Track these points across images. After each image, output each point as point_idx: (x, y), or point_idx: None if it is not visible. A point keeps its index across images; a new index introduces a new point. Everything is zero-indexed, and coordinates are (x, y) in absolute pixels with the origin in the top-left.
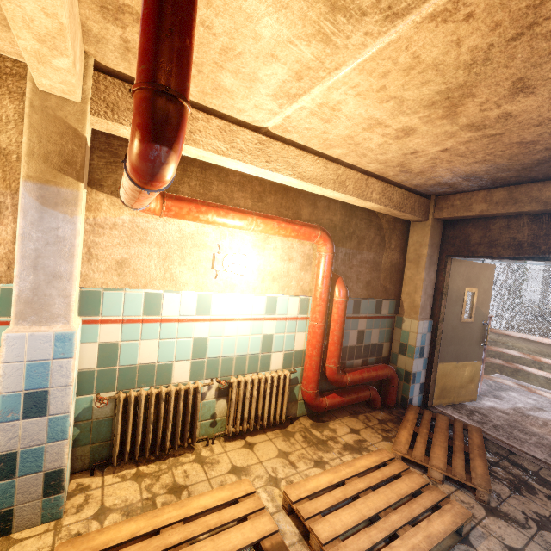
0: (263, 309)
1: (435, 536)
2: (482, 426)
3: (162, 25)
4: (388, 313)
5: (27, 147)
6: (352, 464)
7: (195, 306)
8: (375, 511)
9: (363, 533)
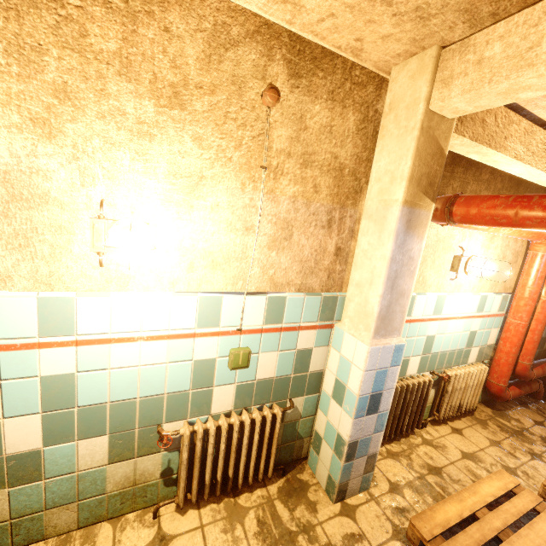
0: (475, 307)
1: None
2: None
3: None
4: None
5: (410, 172)
6: None
7: (434, 306)
8: None
9: None
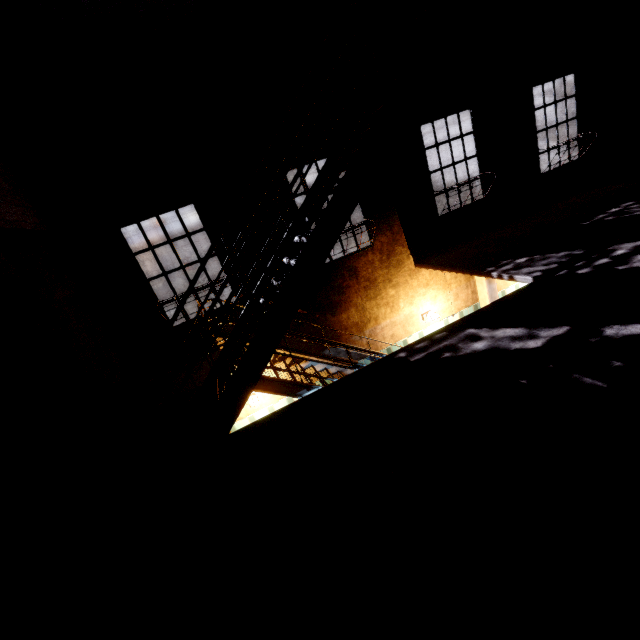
0: None
1: None
2: None
3: None
4: None
5: None
6: None
7: (514, 289)
8: None
9: None
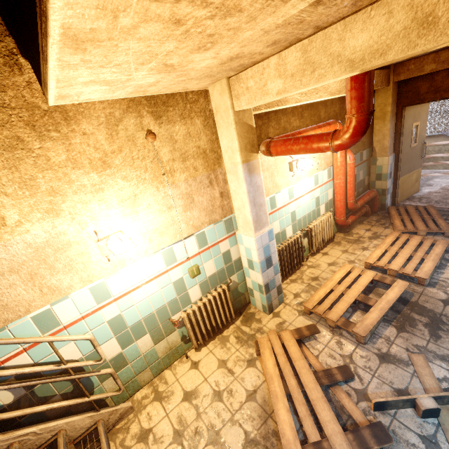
0: (313, 184)
1: (439, 254)
2: (429, 204)
3: (370, 81)
4: (366, 158)
5: (239, 146)
6: (384, 242)
7: (288, 195)
8: (409, 255)
9: (410, 262)
